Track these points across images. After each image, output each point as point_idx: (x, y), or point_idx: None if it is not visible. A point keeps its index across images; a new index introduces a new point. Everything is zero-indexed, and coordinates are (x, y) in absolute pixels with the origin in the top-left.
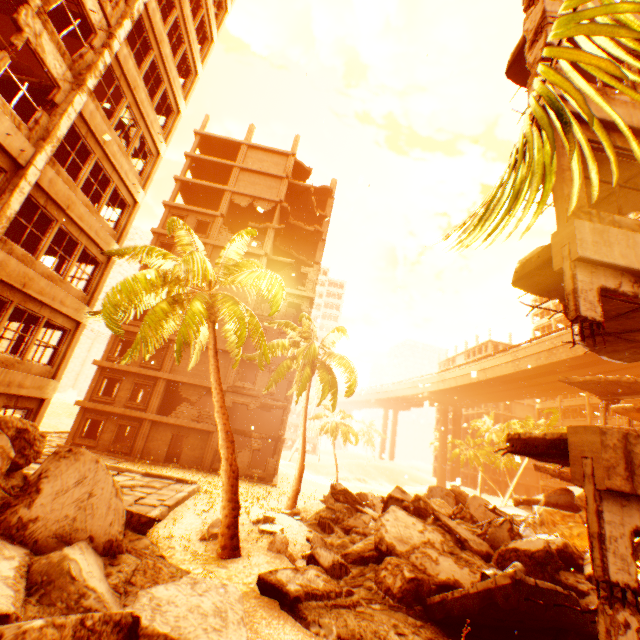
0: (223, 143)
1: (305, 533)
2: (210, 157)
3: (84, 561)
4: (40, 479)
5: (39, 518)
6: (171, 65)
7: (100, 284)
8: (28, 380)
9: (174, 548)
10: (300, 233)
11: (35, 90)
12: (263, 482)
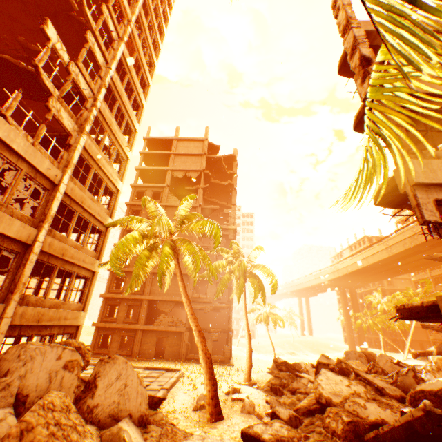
0: (161, 141)
1: (263, 397)
2: (155, 151)
3: (131, 431)
4: (95, 378)
5: (99, 404)
6: (128, 106)
7: (103, 245)
8: (69, 314)
9: (178, 418)
10: (219, 187)
11: (57, 139)
12: (223, 364)
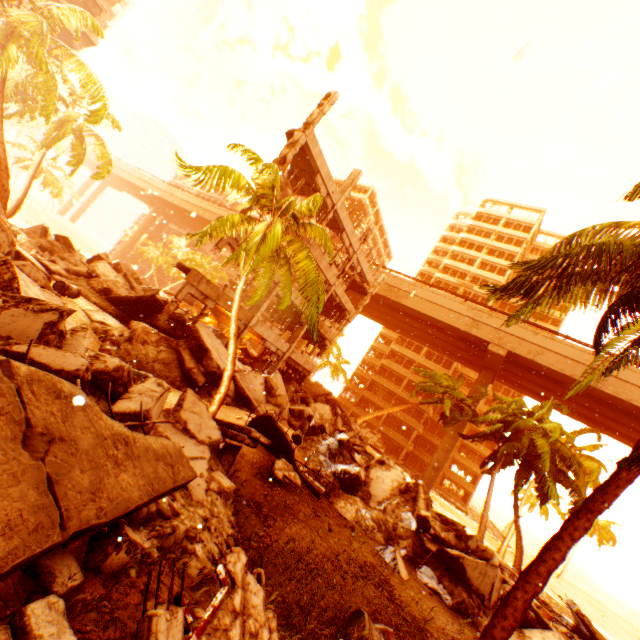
0: None
1: (34, 249)
2: None
3: None
4: None
5: None
6: None
7: None
8: None
9: None
10: None
11: None
12: None
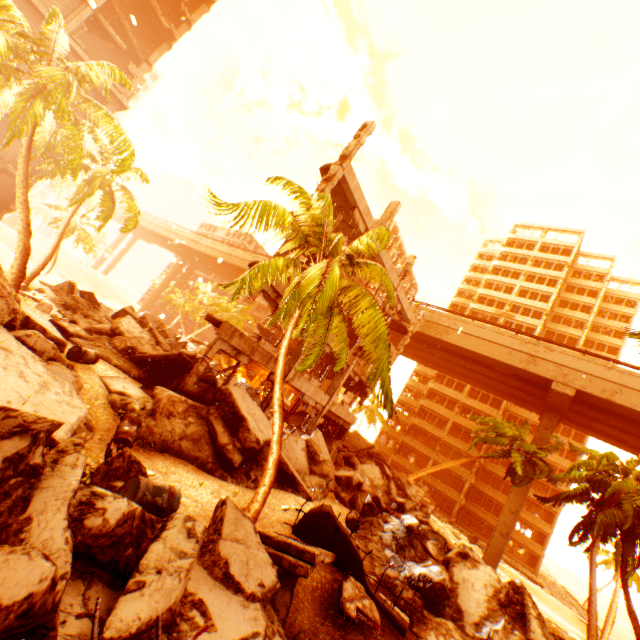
0: None
1: (56, 308)
2: None
3: None
4: None
5: None
6: None
7: None
8: None
9: None
10: (150, 13)
11: None
12: None
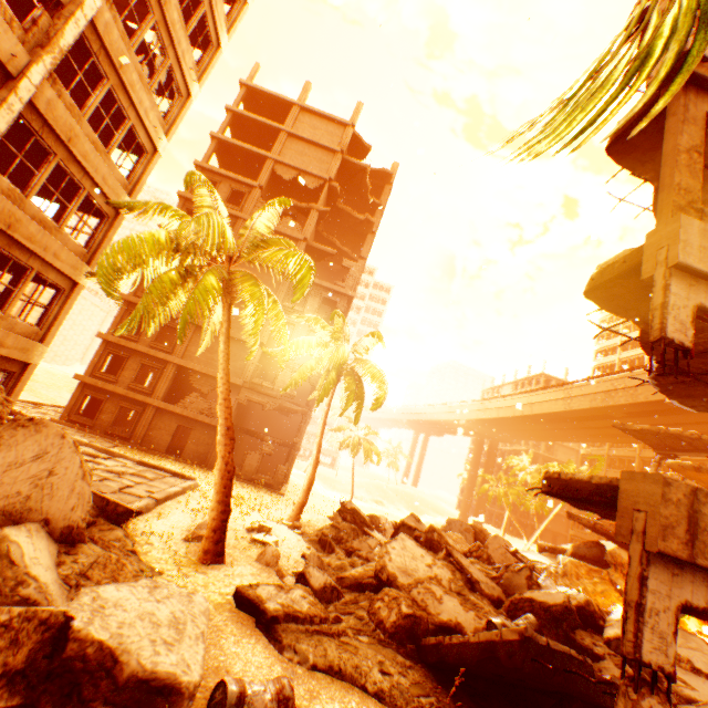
0: (272, 100)
1: (302, 549)
2: (255, 115)
3: (30, 545)
4: None
5: None
6: None
7: (104, 242)
8: (10, 339)
9: (152, 545)
10: (348, 221)
11: None
12: (270, 489)
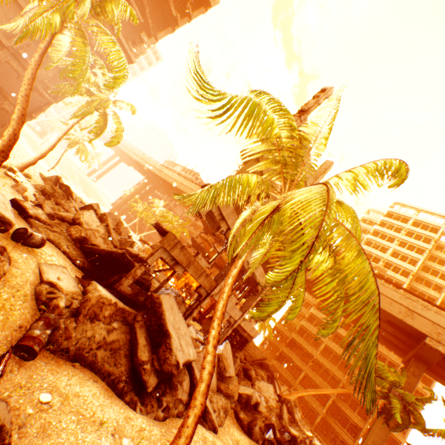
0: None
1: (33, 191)
2: None
3: None
4: None
5: None
6: None
7: None
8: None
9: None
10: (165, 4)
11: None
12: None
